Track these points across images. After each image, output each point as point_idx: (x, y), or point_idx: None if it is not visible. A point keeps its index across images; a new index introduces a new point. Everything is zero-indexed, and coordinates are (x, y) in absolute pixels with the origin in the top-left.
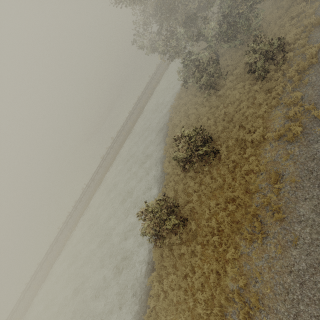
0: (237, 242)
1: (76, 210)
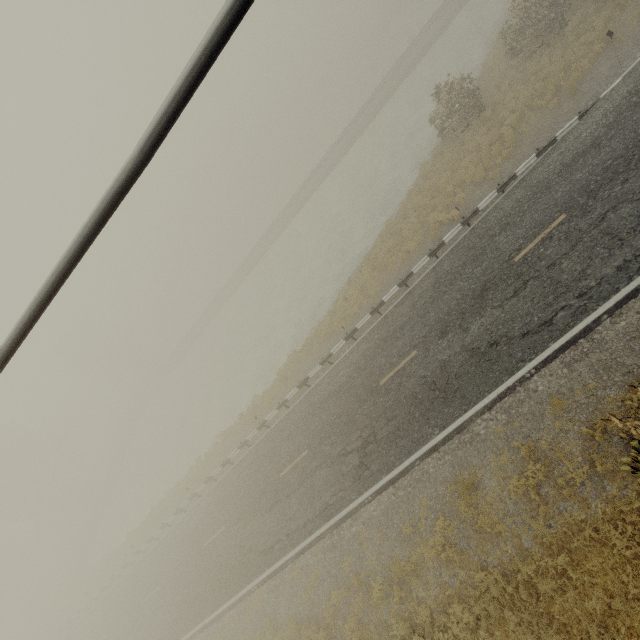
0: (524, 116)
1: (333, 153)
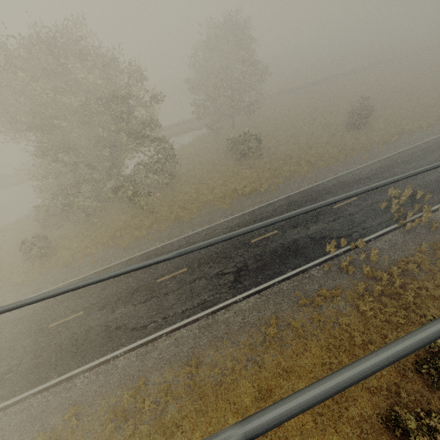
0: None
1: None
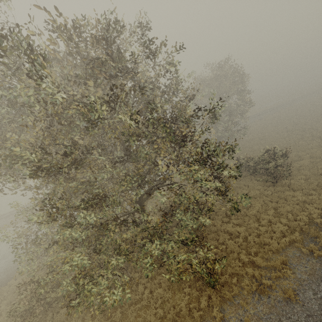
0: None
1: None
